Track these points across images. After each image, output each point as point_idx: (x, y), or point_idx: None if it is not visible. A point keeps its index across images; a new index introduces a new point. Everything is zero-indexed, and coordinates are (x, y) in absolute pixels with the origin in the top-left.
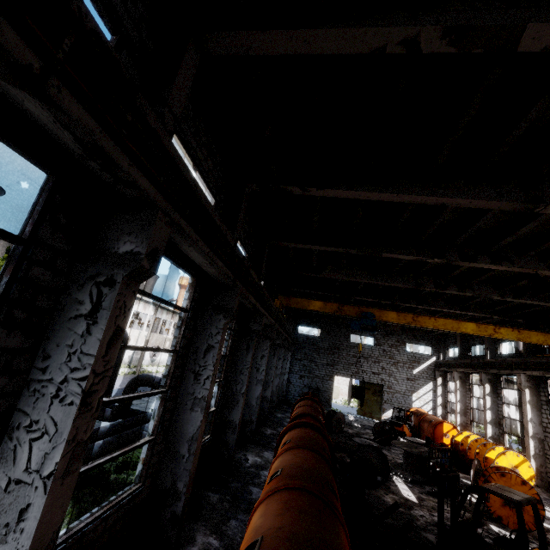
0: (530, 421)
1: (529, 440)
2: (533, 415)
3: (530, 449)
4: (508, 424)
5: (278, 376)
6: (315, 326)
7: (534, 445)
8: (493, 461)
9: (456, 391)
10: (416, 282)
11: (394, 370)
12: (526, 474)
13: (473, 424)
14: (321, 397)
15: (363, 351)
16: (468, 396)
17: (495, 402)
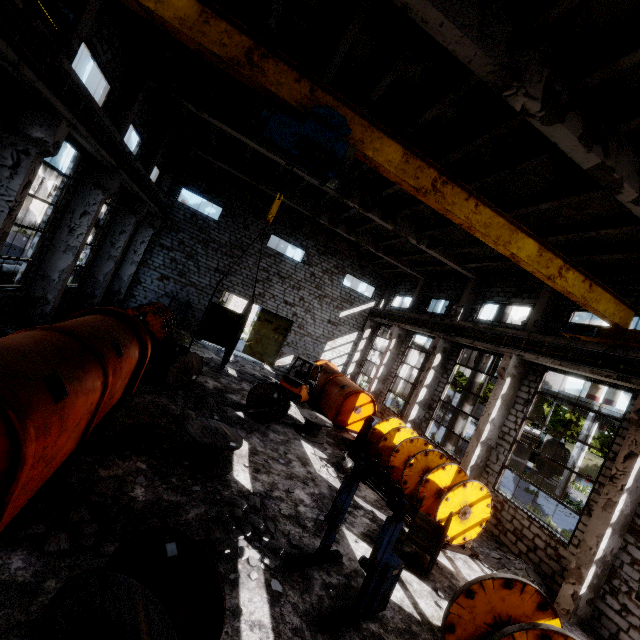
0: (491, 422)
1: (478, 447)
2: (498, 415)
3: (473, 458)
4: (399, 385)
5: (73, 252)
6: (215, 200)
7: (480, 454)
8: (443, 495)
9: (387, 352)
10: (510, 56)
11: (316, 306)
12: (478, 516)
13: (388, 395)
14: (191, 318)
15: (282, 266)
16: (399, 361)
17: (437, 379)
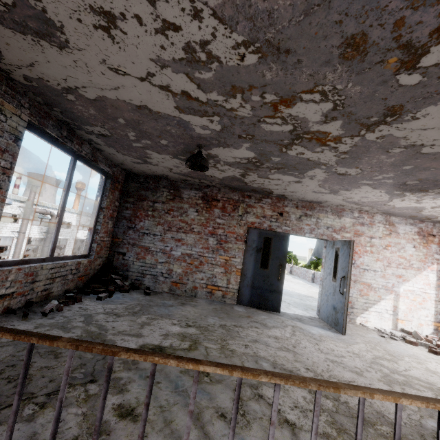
0: None
1: None
2: None
3: None
4: None
5: None
6: None
7: None
8: None
9: None
10: None
11: None
12: None
13: None
14: None
15: None
16: None
17: None
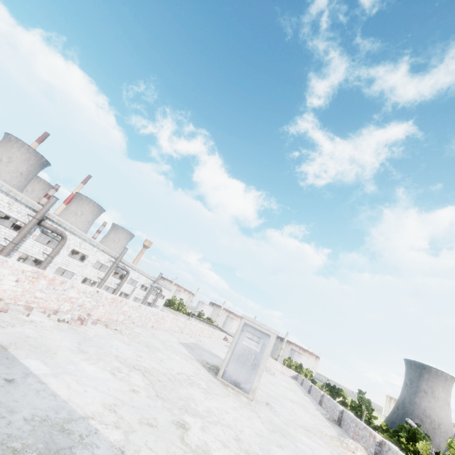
0: None
1: None
2: None
3: None
4: None
5: None
6: None
7: None
8: None
9: None
10: None
11: None
12: None
13: None
14: None
15: None
16: None
17: None
